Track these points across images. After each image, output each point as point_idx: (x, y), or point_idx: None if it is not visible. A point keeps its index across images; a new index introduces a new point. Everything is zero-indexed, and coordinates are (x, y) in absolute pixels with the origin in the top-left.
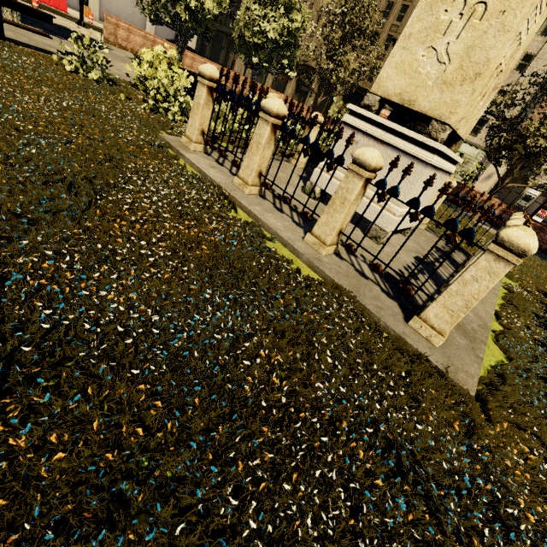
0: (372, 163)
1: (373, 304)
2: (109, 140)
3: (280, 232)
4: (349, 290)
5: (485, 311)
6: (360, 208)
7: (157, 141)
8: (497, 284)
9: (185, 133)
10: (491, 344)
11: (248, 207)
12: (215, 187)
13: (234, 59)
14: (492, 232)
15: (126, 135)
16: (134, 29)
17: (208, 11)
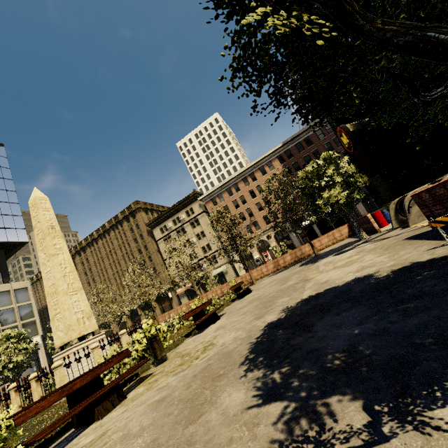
0: (32, 377)
1: None
2: None
3: None
4: None
5: None
6: (72, 378)
7: None
8: None
9: None
10: None
11: None
12: None
13: None
14: None
15: None
16: None
17: (22, 360)
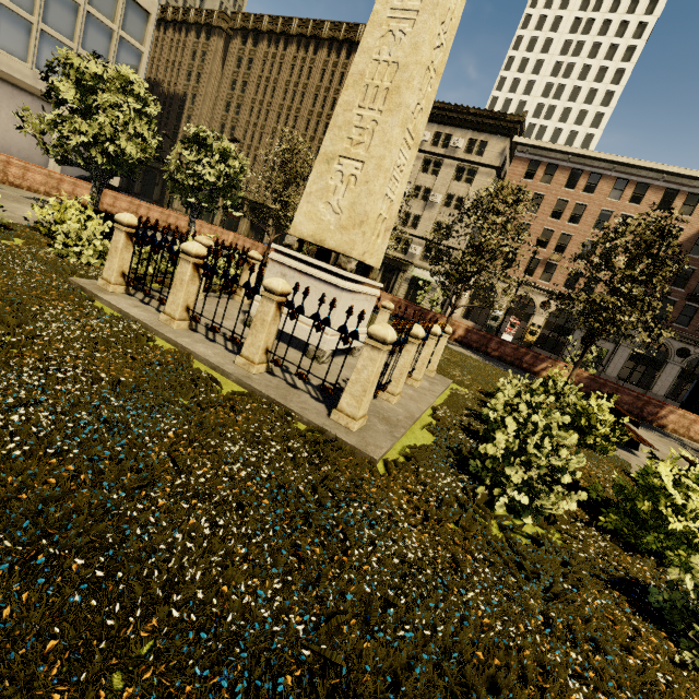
0: (278, 289)
1: (298, 406)
2: (6, 286)
3: (209, 358)
4: (275, 397)
5: (418, 407)
6: (298, 333)
7: (67, 285)
8: (441, 388)
9: (103, 276)
10: (417, 431)
11: (175, 339)
12: (138, 324)
13: (173, 195)
14: (459, 351)
15: (26, 280)
16: (33, 167)
17: (130, 156)
